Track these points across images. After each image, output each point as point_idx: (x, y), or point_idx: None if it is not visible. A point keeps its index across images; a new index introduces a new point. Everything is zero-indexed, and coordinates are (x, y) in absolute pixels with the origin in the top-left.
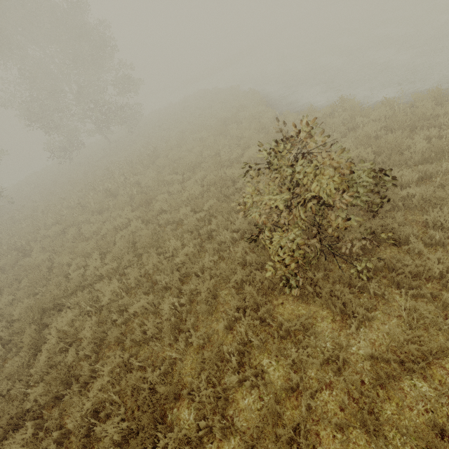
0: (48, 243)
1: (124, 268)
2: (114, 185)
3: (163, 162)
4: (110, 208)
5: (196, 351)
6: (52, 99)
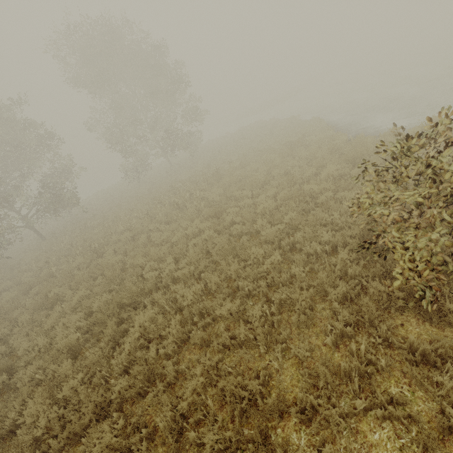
0: (120, 247)
1: (198, 273)
2: (181, 199)
3: (228, 180)
4: (178, 219)
5: (295, 367)
6: (131, 126)
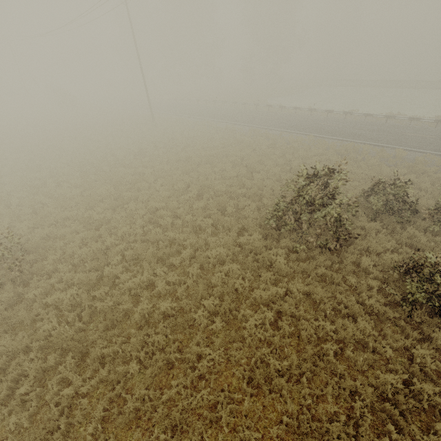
0: None
1: None
2: None
3: None
4: None
5: None
6: None
